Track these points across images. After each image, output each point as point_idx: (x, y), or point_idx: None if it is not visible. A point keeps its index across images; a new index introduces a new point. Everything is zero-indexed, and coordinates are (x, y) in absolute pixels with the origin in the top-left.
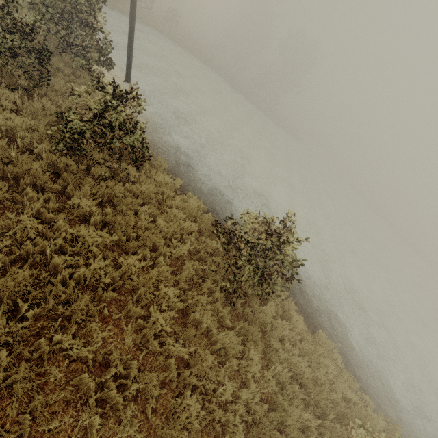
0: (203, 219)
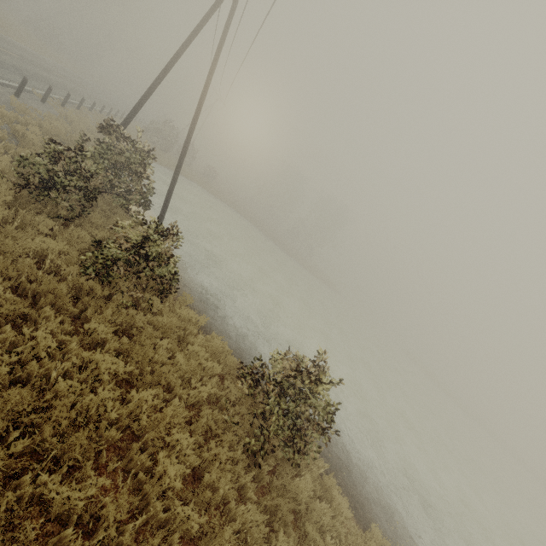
0: (227, 362)
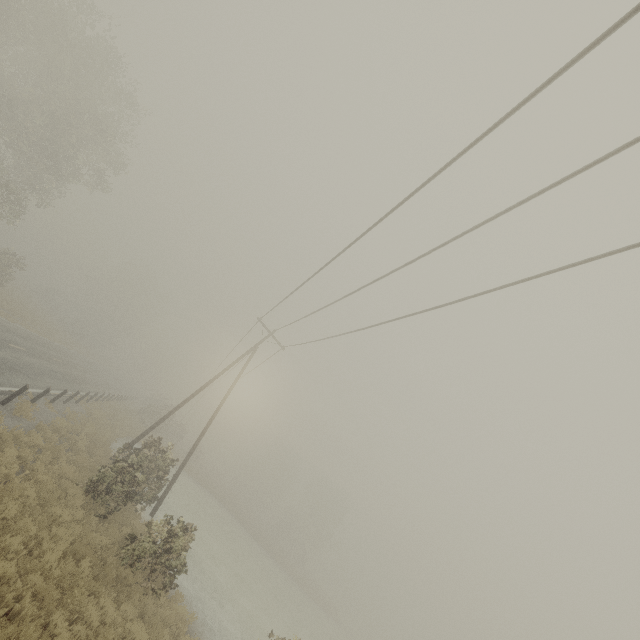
0: None
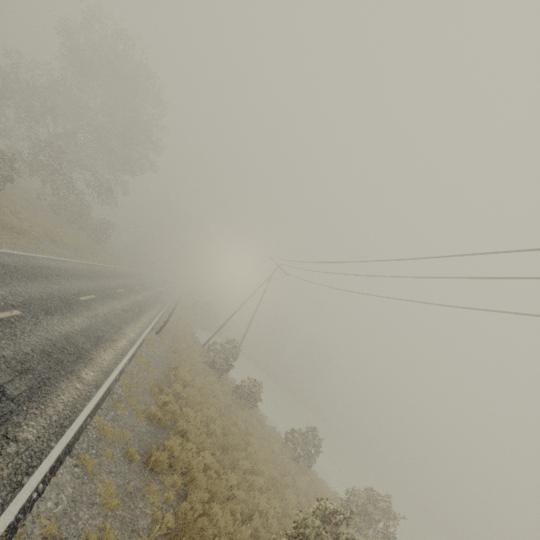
0: (278, 434)
